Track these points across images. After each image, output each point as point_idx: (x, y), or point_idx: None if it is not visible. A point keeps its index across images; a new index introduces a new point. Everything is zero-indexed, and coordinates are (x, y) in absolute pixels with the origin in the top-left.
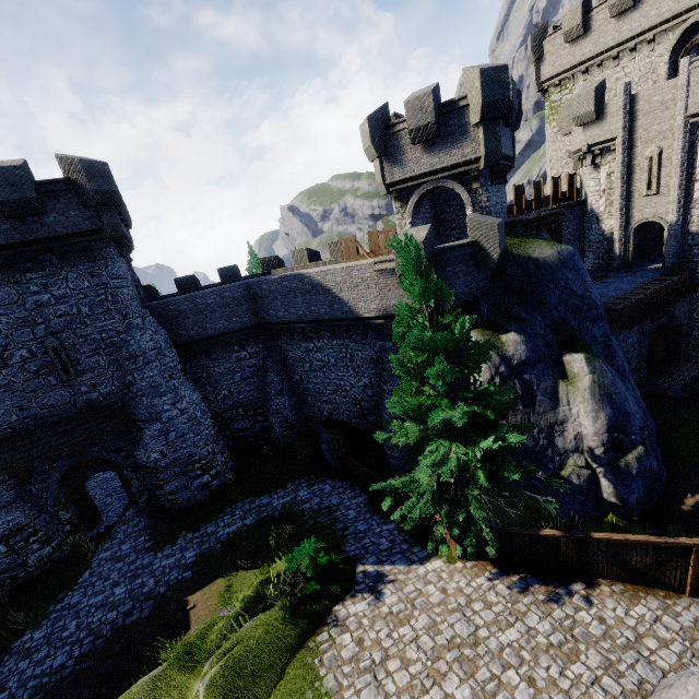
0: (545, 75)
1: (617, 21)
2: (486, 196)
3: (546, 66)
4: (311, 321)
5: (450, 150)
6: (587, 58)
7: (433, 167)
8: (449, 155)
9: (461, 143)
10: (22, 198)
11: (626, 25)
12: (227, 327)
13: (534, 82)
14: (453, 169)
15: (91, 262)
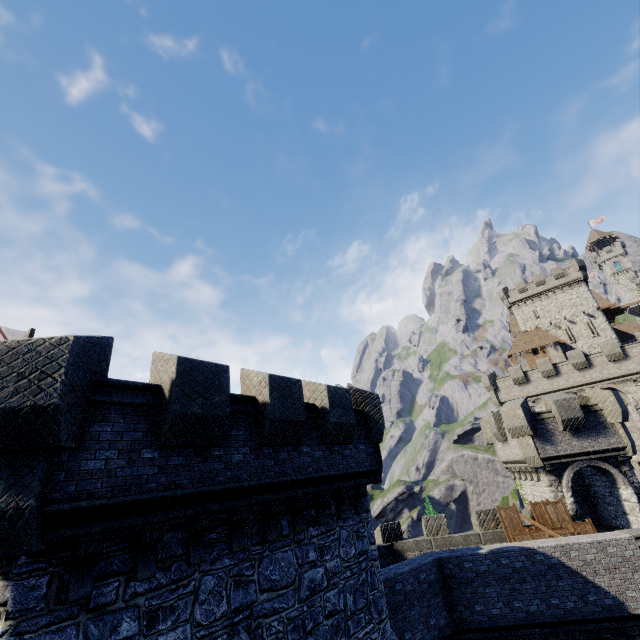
0: (503, 399)
1: (547, 379)
2: (635, 477)
3: (502, 393)
4: (551, 622)
5: (596, 438)
6: (533, 394)
7: (584, 449)
8: (596, 441)
9: (604, 434)
10: (347, 422)
11: (554, 382)
12: (425, 636)
13: (496, 401)
14: (602, 453)
15: (357, 514)
